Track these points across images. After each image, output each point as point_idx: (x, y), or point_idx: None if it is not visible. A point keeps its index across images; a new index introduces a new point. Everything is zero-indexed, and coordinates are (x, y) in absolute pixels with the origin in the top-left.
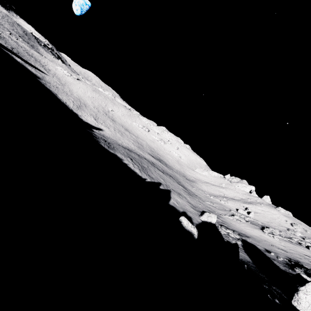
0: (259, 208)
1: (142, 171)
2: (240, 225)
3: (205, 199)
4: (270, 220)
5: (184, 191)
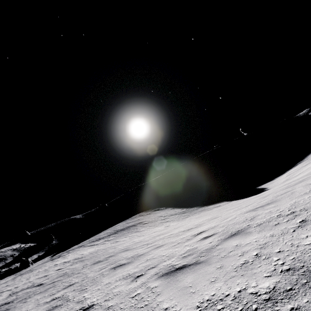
0: None
1: None
2: None
3: None
4: None
5: None
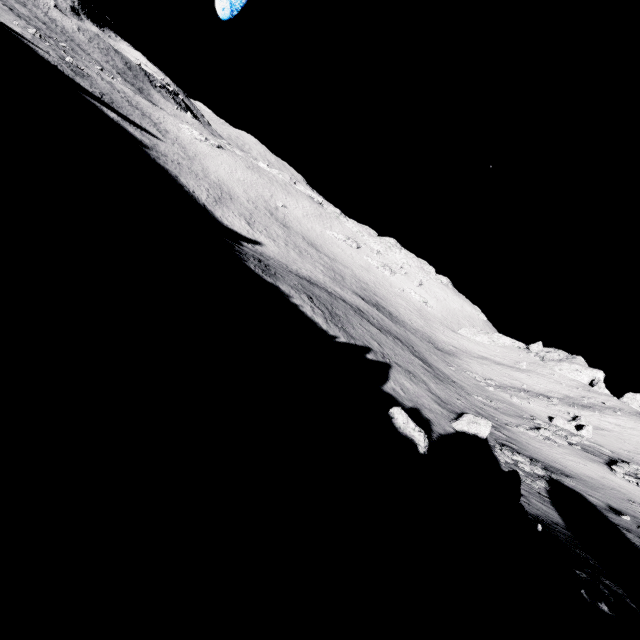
0: (610, 420)
1: (330, 321)
2: (552, 450)
3: (475, 392)
4: (637, 448)
5: (424, 369)
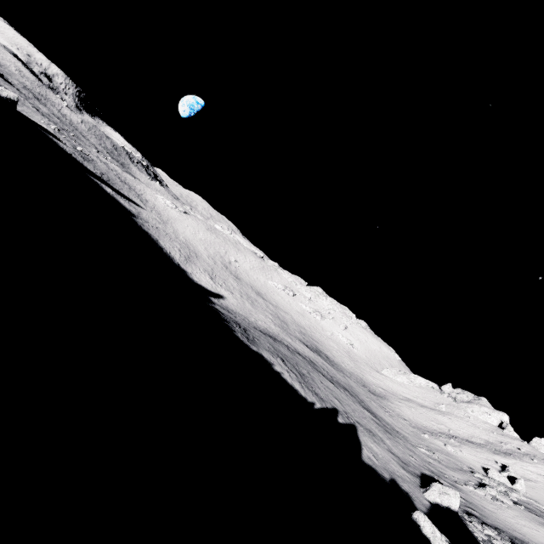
0: (531, 469)
1: (303, 385)
2: (504, 513)
3: (416, 442)
4: None
5: (375, 423)
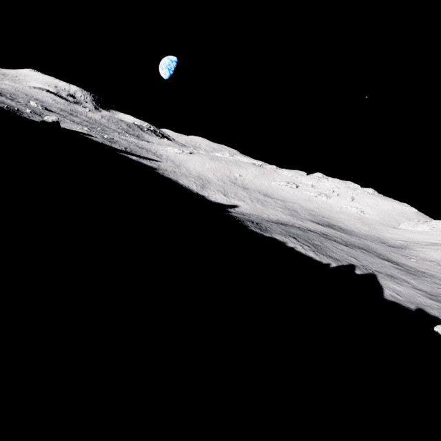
0: None
1: (317, 252)
2: None
3: None
4: None
5: (397, 269)
